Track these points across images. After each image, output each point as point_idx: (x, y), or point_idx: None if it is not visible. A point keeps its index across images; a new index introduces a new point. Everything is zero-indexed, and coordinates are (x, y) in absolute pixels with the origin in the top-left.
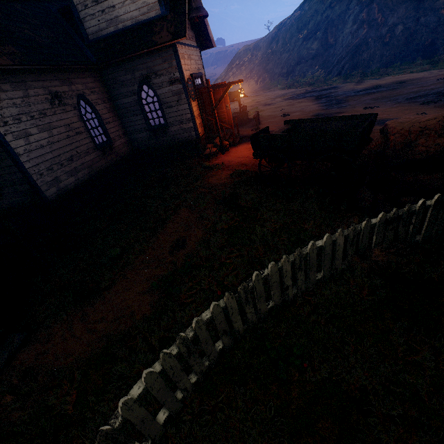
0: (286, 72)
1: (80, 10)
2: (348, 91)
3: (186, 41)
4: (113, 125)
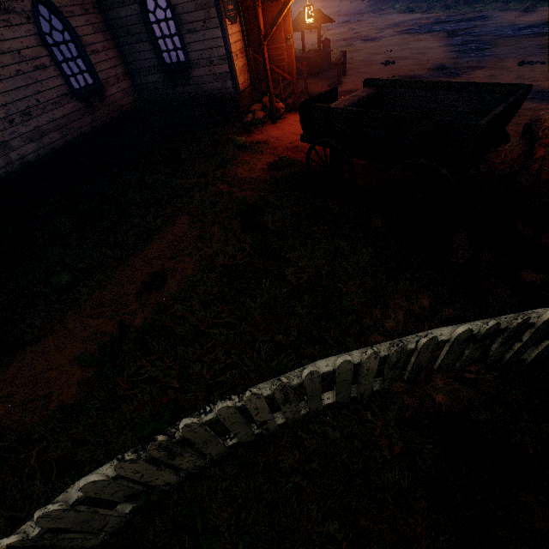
0: None
1: None
2: (504, 26)
3: None
4: (104, 56)
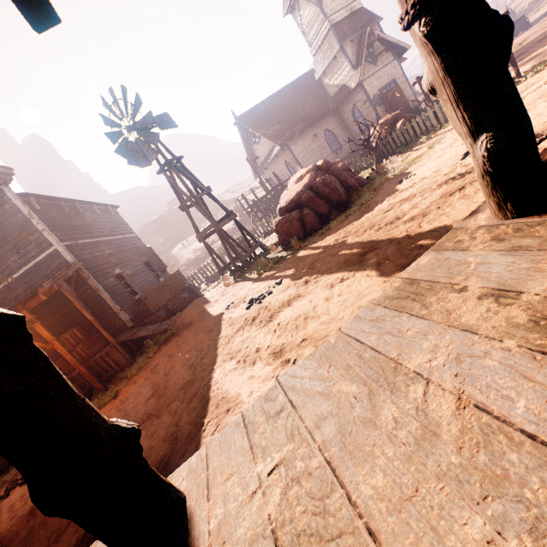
0: None
1: (326, 87)
2: None
3: (376, 69)
4: (343, 136)
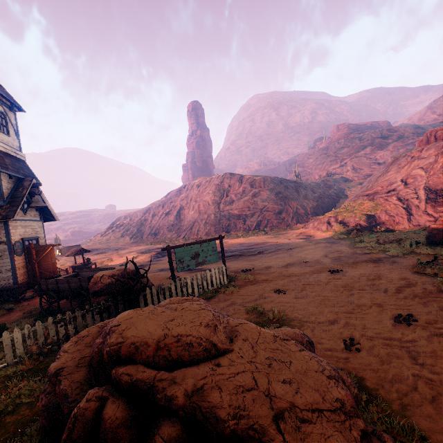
0: (154, 233)
1: None
2: None
3: (25, 218)
4: None
